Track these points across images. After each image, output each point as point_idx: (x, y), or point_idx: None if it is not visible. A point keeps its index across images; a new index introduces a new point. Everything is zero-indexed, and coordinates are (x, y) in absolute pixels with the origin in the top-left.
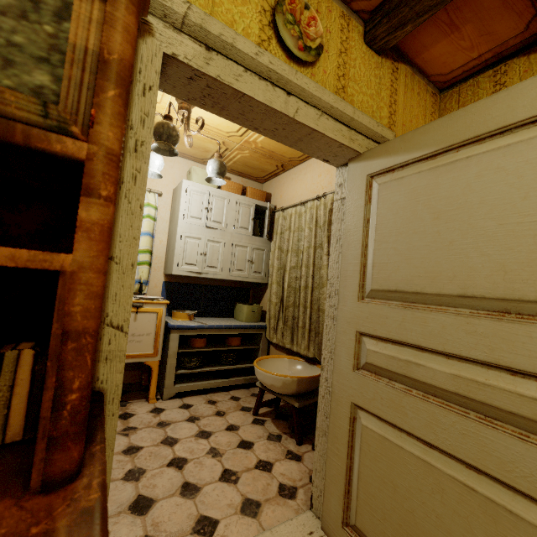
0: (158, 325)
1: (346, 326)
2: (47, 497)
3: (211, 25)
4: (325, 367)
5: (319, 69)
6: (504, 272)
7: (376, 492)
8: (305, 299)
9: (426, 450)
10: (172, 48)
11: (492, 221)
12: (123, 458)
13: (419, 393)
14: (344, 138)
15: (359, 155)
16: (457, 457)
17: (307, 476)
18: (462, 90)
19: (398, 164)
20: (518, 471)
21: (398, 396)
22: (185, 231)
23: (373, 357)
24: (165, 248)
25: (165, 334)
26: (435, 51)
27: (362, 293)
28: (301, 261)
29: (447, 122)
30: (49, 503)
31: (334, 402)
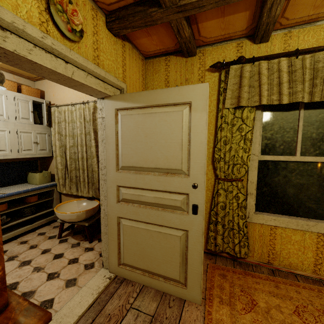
0: None
1: (111, 184)
2: (0, 317)
3: (4, 14)
4: (103, 204)
5: (82, 44)
6: (167, 159)
7: (130, 247)
8: (83, 165)
9: (147, 225)
10: None
11: (164, 140)
12: None
13: (144, 206)
14: (101, 87)
15: (110, 96)
16: (156, 224)
17: (98, 255)
18: (154, 62)
19: (129, 107)
20: (171, 222)
21: (136, 209)
22: None
23: (125, 196)
24: None
25: None
26: (142, 41)
27: (118, 167)
28: (77, 142)
29: (148, 94)
30: (4, 317)
31: (109, 219)
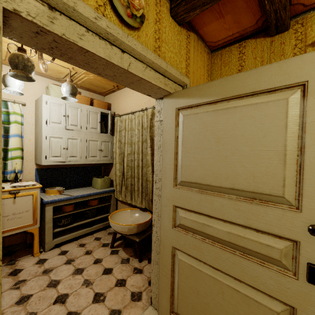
0: (34, 203)
1: (167, 202)
2: None
3: None
4: (155, 224)
5: (142, 32)
6: (254, 177)
7: (188, 295)
8: (138, 174)
9: (214, 271)
10: (12, 3)
11: (248, 147)
12: (17, 308)
13: (210, 241)
14: (161, 83)
15: (170, 94)
16: (230, 275)
17: (147, 282)
18: (223, 53)
19: (194, 104)
20: (260, 281)
21: (199, 243)
22: (48, 133)
23: (184, 221)
24: (34, 145)
25: (41, 207)
26: (210, 27)
27: (176, 182)
28: (134, 150)
29: (223, 83)
30: None
31: (162, 246)
